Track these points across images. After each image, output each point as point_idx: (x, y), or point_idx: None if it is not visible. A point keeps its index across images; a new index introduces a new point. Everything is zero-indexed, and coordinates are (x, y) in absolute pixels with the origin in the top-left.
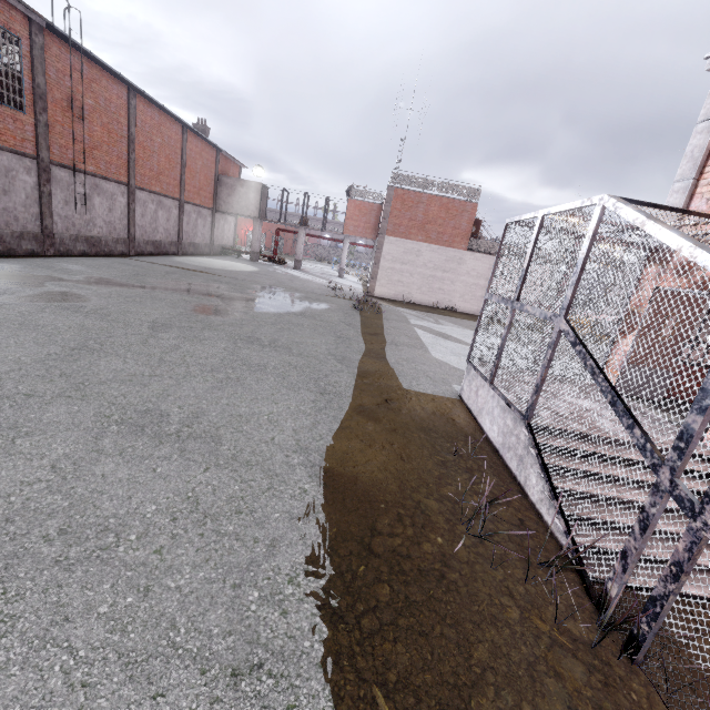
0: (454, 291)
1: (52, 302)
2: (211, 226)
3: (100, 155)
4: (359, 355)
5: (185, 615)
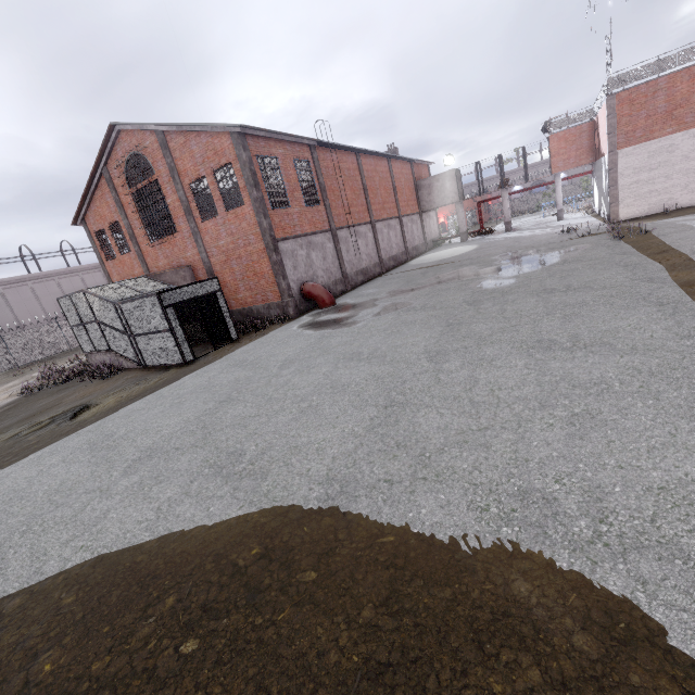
0: None
1: (396, 310)
2: (421, 227)
3: (353, 210)
4: (665, 272)
5: (694, 404)
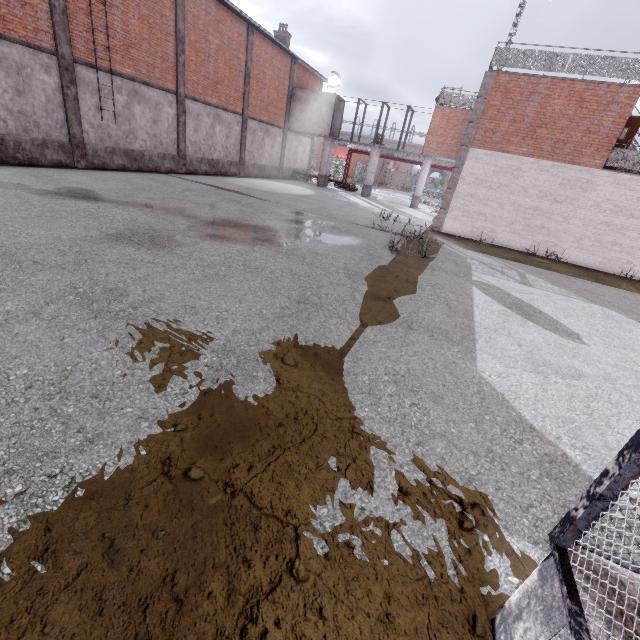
0: (565, 231)
1: None
2: (281, 147)
3: (139, 56)
4: (295, 354)
5: None
